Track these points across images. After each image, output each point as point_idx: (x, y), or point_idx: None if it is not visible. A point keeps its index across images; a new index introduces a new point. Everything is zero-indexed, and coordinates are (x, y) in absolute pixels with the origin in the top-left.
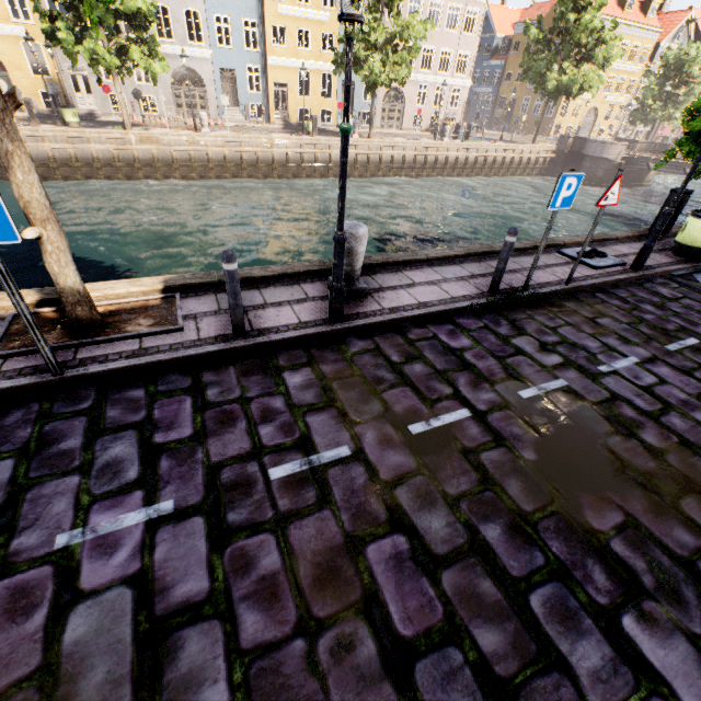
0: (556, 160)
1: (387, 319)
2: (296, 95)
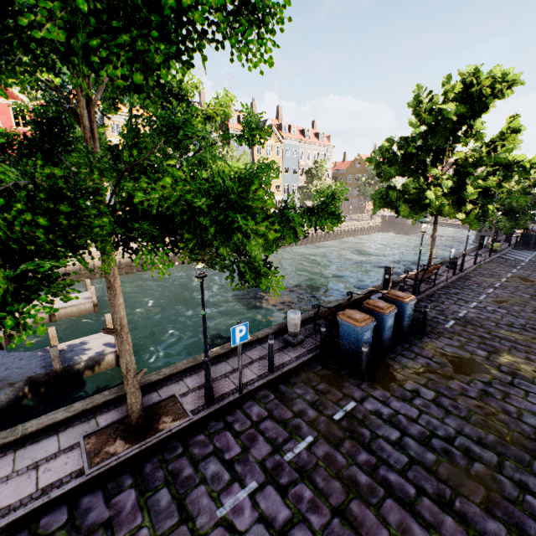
0: (383, 225)
1: (468, 270)
2: None
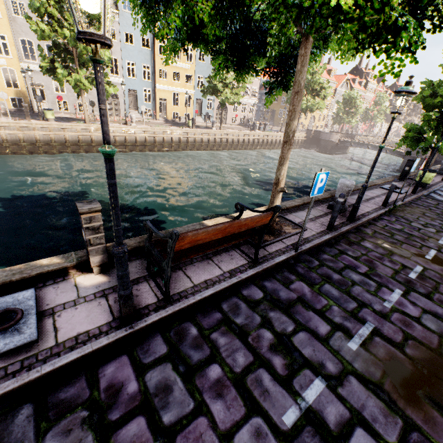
0: (307, 141)
1: (366, 219)
2: (171, 105)
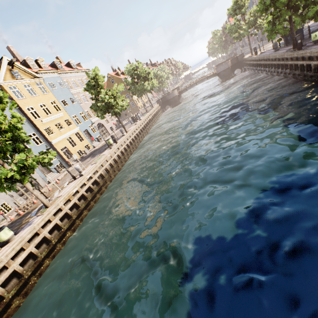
0: (161, 107)
1: None
2: (72, 148)
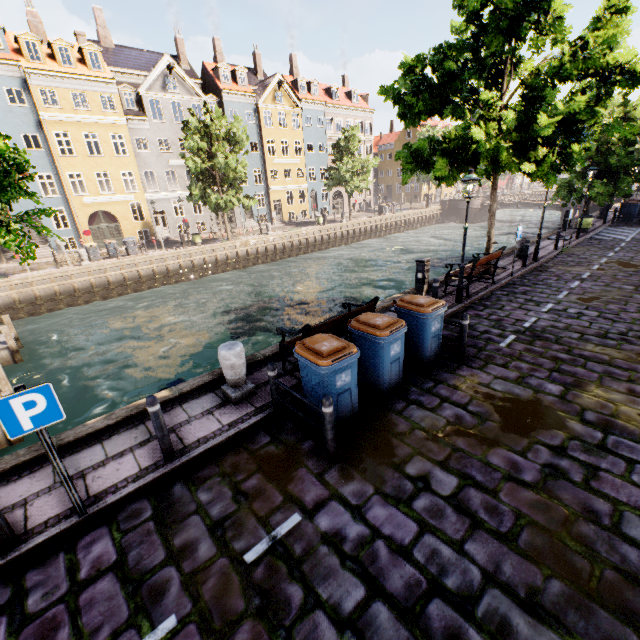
0: (443, 214)
1: (546, 258)
2: (286, 205)
